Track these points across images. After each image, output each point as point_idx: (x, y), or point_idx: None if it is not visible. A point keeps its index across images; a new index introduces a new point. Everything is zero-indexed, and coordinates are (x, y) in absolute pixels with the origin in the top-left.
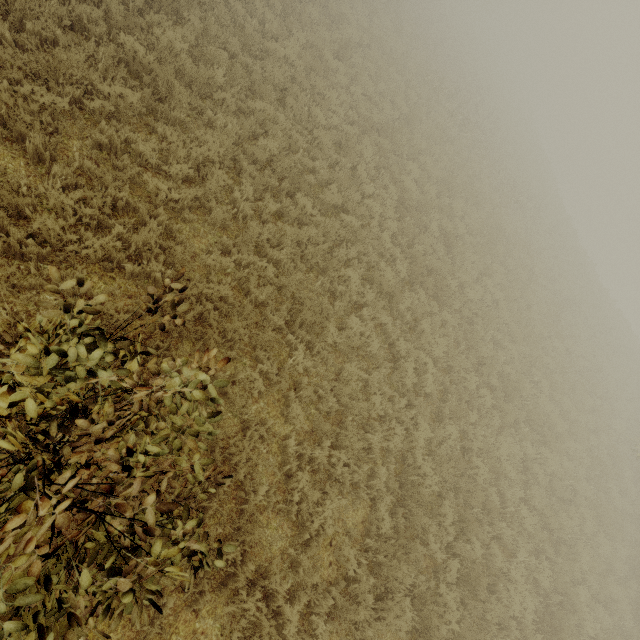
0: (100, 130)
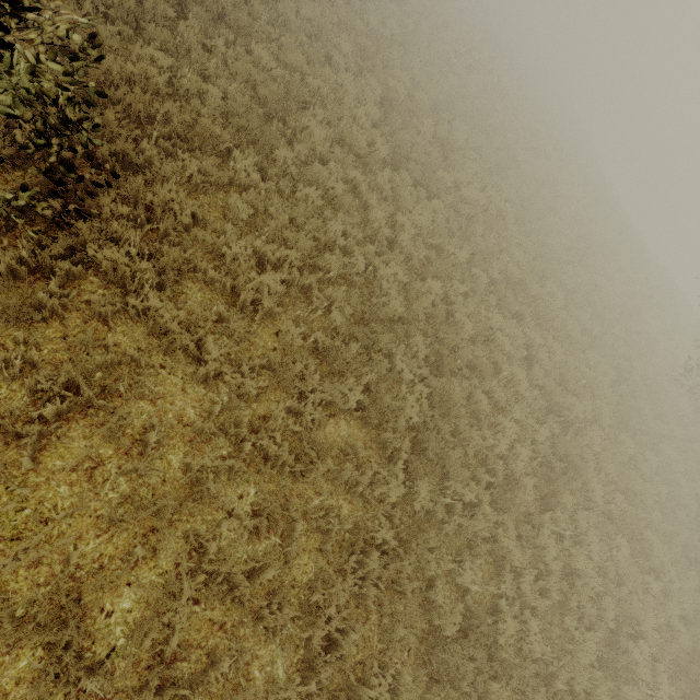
0: None
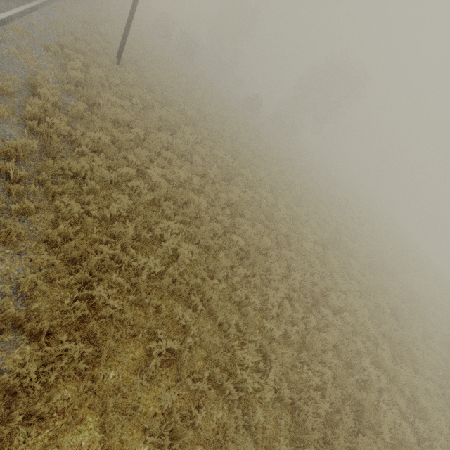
0: (235, 293)
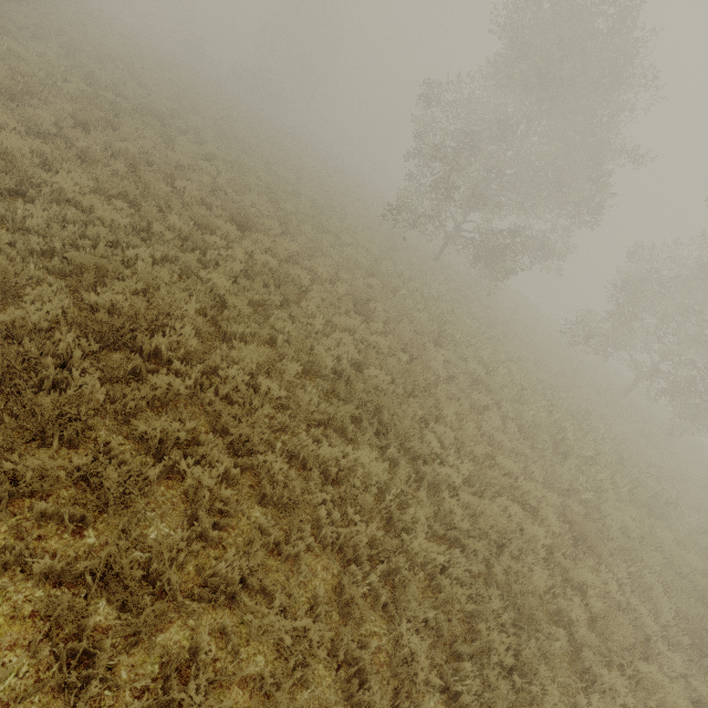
0: None
